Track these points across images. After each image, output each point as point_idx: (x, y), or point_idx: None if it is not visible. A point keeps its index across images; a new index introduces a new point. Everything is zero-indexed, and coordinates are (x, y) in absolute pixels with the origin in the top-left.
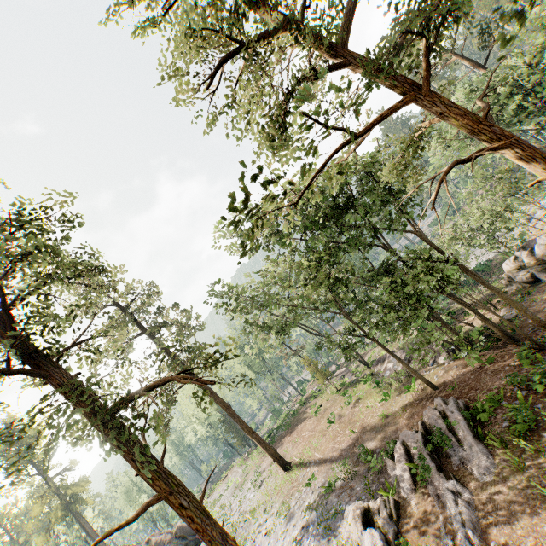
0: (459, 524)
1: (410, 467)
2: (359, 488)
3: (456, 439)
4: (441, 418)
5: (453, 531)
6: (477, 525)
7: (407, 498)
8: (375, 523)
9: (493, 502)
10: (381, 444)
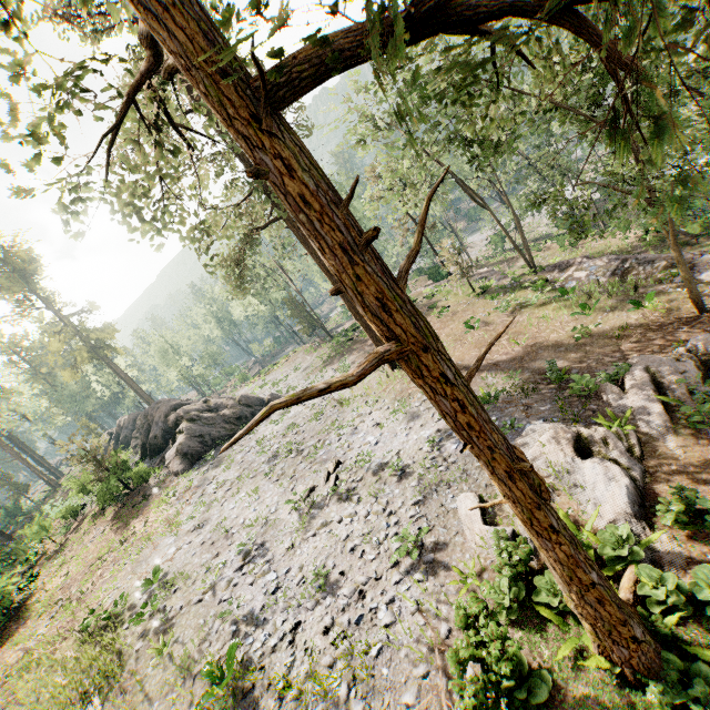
0: None
1: (661, 402)
2: (543, 408)
3: None
4: None
5: None
6: None
7: (655, 436)
8: (596, 454)
9: None
10: (581, 365)
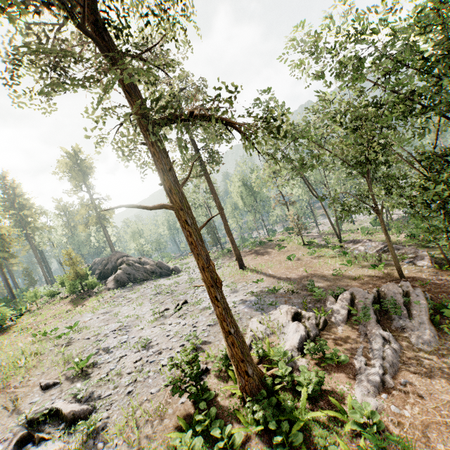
0: (379, 356)
1: (349, 310)
2: (296, 301)
3: (408, 313)
4: (402, 295)
5: (369, 357)
6: (395, 365)
7: (336, 323)
8: (302, 323)
9: (421, 361)
10: (328, 287)
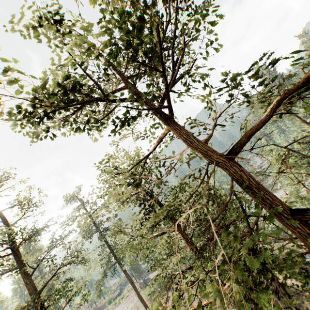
0: None
1: None
2: None
3: None
4: None
5: None
6: None
7: None
8: None
9: None
10: None
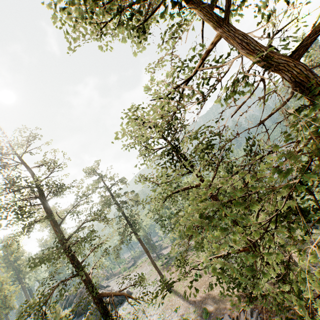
0: None
1: None
2: None
3: None
4: None
5: None
6: None
7: None
8: None
9: None
10: (215, 311)
